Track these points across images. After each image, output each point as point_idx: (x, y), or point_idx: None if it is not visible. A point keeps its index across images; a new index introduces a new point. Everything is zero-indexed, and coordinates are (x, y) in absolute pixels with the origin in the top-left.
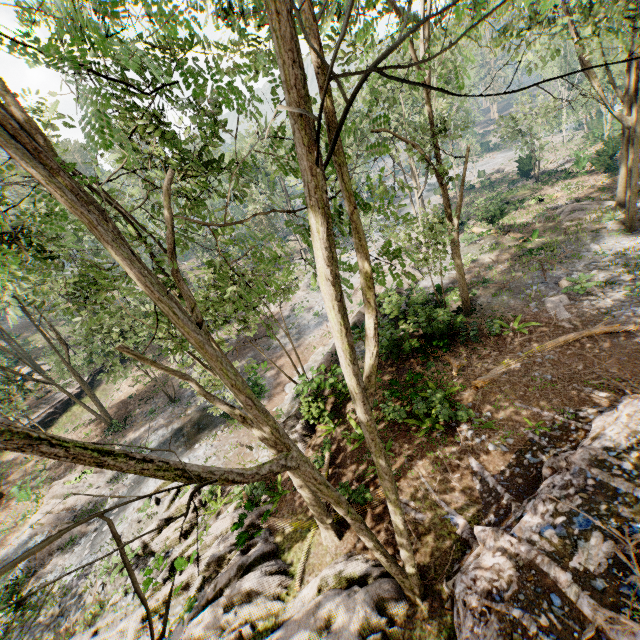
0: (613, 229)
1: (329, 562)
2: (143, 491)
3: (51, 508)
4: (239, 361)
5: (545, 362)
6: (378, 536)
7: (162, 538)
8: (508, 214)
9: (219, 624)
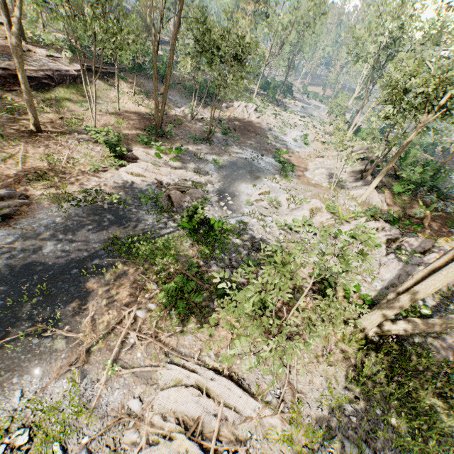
0: None
1: None
2: (242, 191)
3: (146, 167)
4: (247, 140)
5: None
6: None
7: (317, 221)
8: None
9: None
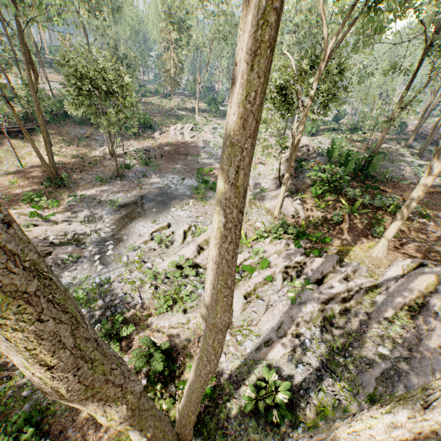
0: (409, 156)
1: (388, 262)
2: (135, 232)
3: None
4: (173, 164)
5: (425, 197)
6: (409, 252)
7: (206, 256)
8: (349, 134)
9: (348, 288)
